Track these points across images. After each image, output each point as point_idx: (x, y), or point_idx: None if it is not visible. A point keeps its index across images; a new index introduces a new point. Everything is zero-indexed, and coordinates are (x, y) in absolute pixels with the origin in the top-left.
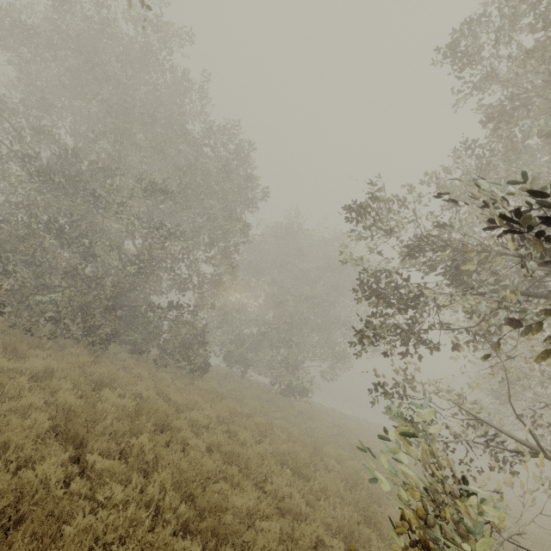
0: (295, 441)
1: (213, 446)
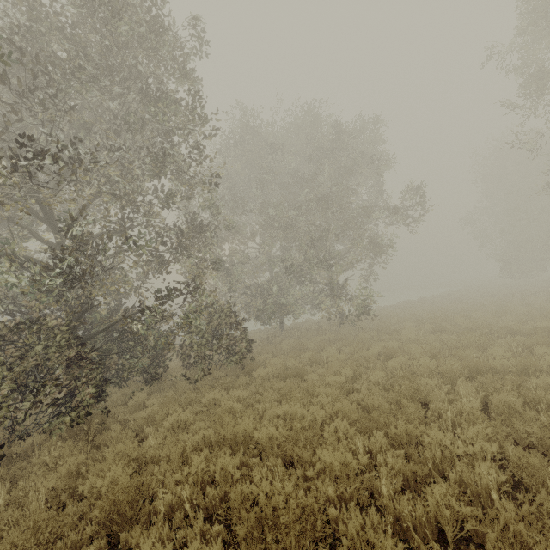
0: (447, 377)
1: (434, 517)
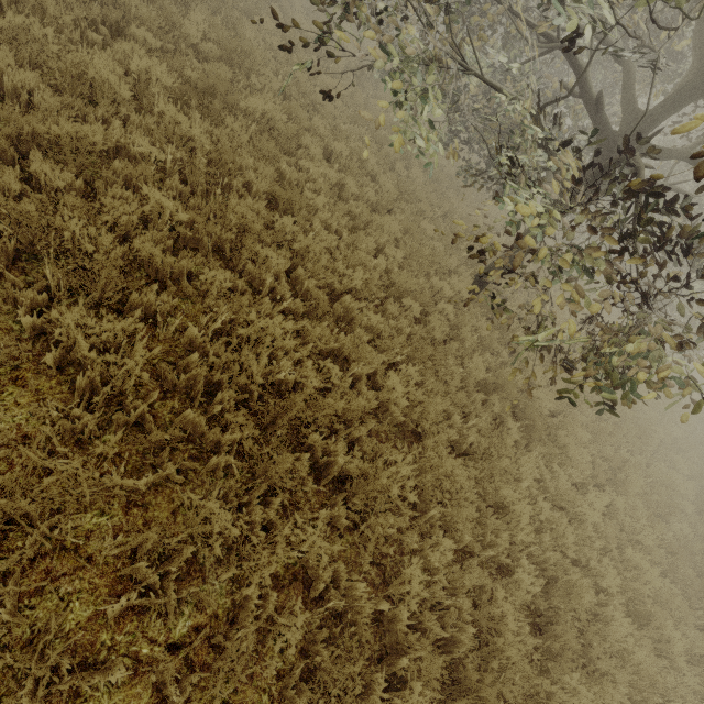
0: None
1: None
